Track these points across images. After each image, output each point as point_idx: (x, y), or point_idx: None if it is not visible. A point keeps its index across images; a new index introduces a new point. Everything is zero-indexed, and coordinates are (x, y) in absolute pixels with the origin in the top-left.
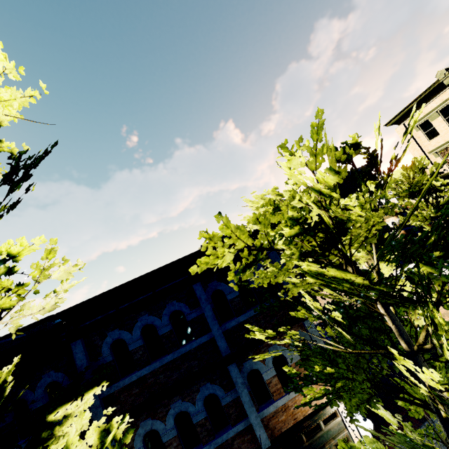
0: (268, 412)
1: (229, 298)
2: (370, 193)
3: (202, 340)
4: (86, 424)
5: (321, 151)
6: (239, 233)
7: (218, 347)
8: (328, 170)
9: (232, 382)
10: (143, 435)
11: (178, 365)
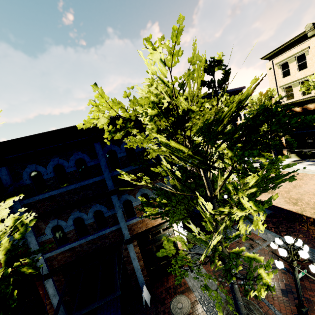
0: (132, 222)
1: (119, 156)
2: (217, 99)
3: (96, 179)
4: (6, 215)
5: (177, 53)
6: (112, 104)
7: (107, 185)
8: (161, 62)
9: (113, 205)
10: (51, 227)
11: (78, 191)
